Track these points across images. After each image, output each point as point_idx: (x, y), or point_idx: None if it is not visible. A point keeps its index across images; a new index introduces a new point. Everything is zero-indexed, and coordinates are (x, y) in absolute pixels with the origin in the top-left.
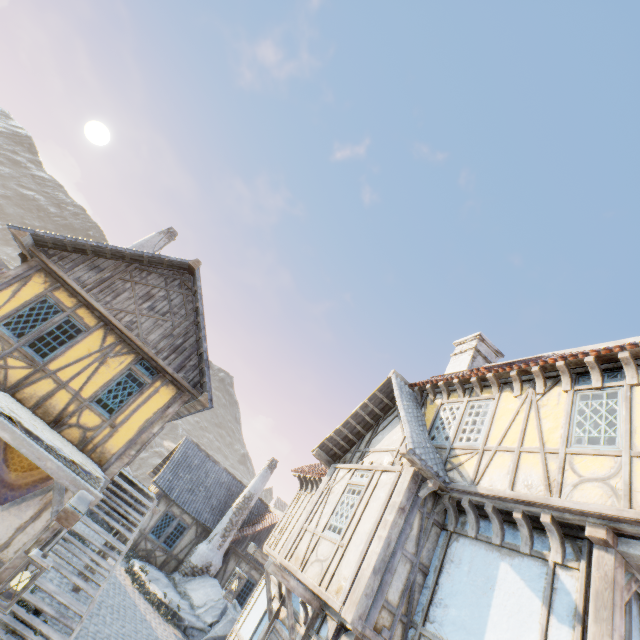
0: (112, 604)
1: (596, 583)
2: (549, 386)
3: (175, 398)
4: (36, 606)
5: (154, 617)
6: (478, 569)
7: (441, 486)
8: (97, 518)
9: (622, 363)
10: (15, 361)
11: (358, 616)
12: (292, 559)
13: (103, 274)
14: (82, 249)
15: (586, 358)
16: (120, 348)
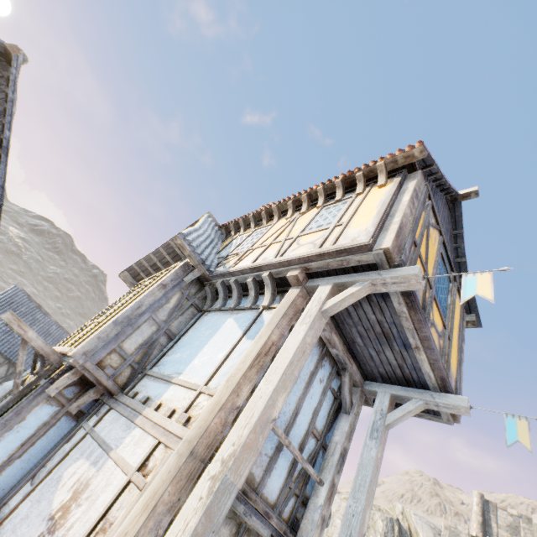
0: None
1: (281, 306)
2: (310, 208)
3: None
4: None
5: None
6: (211, 327)
7: (206, 274)
8: None
9: (357, 181)
10: None
11: (83, 352)
12: (61, 345)
13: None
14: None
15: (337, 180)
16: None
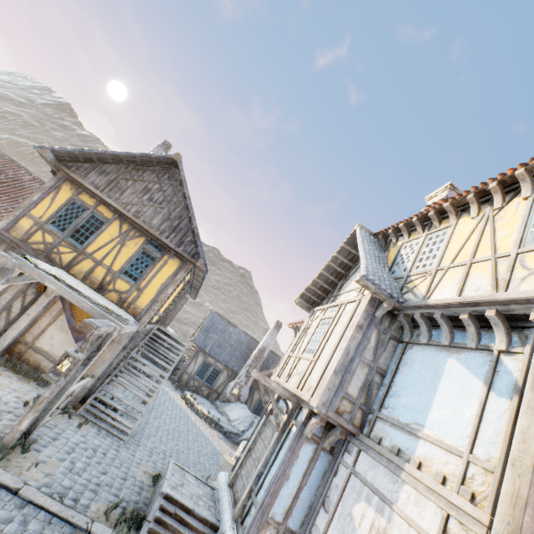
0: (170, 414)
1: None
2: (508, 199)
3: (180, 267)
4: (111, 405)
5: (202, 424)
6: (428, 367)
7: (396, 306)
8: (159, 366)
9: None
10: (64, 248)
11: (322, 403)
12: (281, 376)
13: (109, 177)
14: (90, 158)
15: None
16: (133, 233)
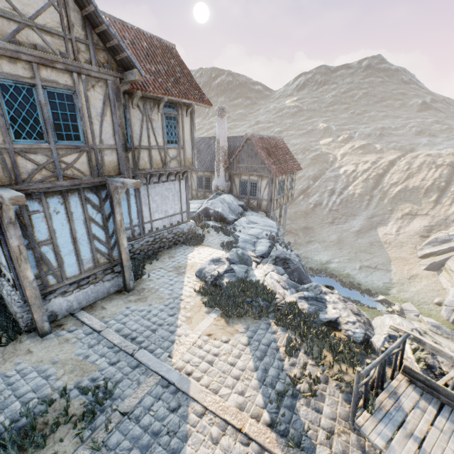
0: None
1: None
2: None
3: None
4: None
5: None
6: None
7: None
8: None
9: None
10: None
11: None
12: None
13: None
14: None
15: None
16: None
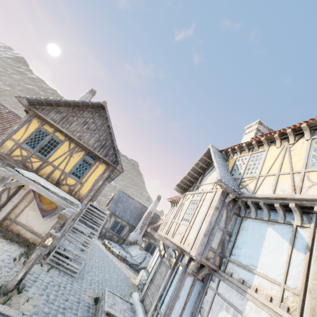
0: (98, 255)
1: None
2: (297, 139)
3: (106, 169)
4: (65, 255)
5: (116, 260)
6: (256, 232)
7: (236, 196)
8: (87, 224)
9: None
10: (34, 159)
11: (198, 253)
12: (168, 234)
13: (62, 114)
14: (50, 103)
15: None
16: (77, 149)
